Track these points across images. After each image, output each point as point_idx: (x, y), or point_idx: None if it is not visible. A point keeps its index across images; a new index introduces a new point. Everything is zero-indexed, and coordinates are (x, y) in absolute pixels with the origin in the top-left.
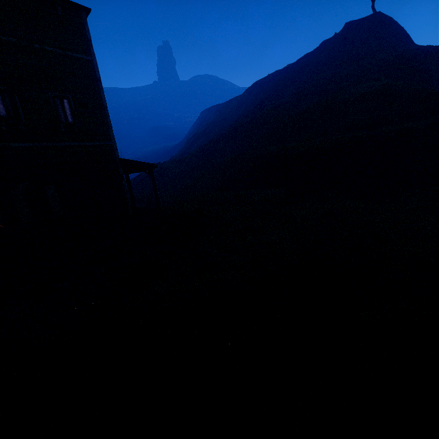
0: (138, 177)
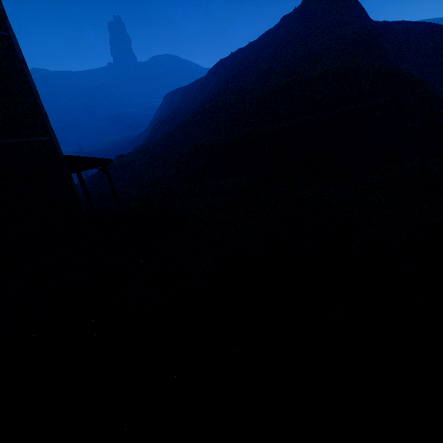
0: (98, 172)
